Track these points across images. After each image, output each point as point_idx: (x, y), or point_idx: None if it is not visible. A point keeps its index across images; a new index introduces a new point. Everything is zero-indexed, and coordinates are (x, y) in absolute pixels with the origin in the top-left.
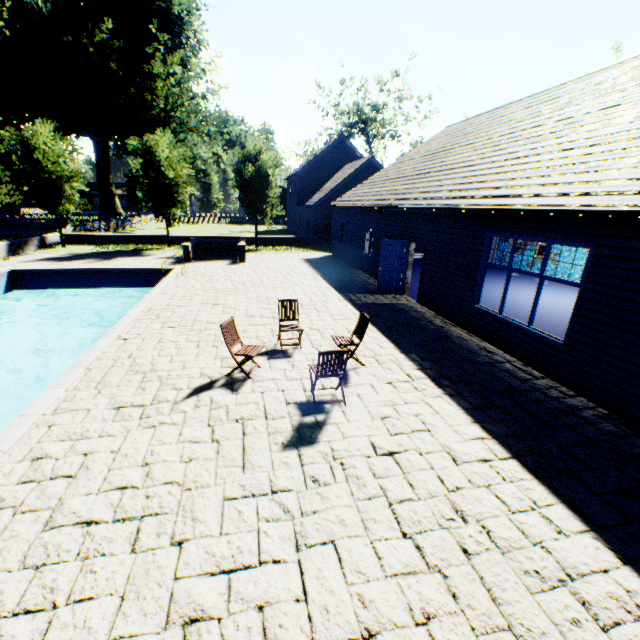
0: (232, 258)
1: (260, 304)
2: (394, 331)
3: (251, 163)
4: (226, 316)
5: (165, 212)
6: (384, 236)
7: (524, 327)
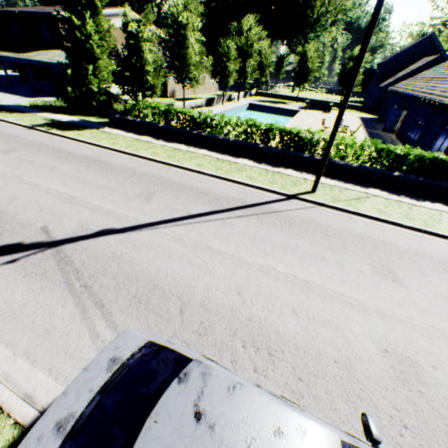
0: (324, 111)
1: (331, 125)
2: (373, 138)
3: (352, 61)
4: (319, 125)
5: (300, 85)
6: (399, 107)
7: (412, 138)
